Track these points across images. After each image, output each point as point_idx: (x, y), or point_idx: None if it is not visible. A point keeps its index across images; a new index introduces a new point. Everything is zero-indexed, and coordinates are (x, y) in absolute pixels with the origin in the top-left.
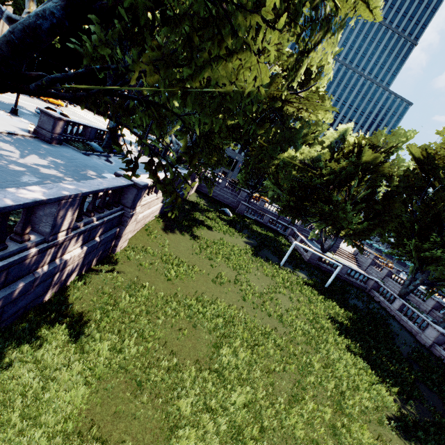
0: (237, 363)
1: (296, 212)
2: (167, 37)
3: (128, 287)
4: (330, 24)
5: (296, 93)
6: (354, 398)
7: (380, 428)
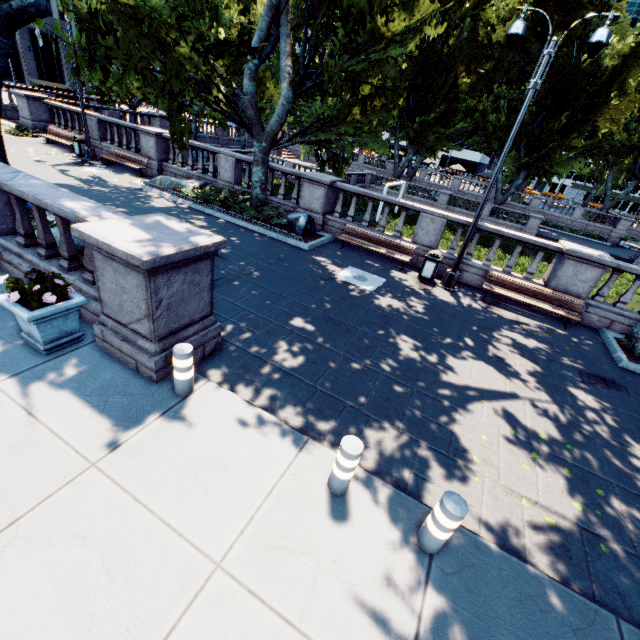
0: None
1: None
2: None
3: None
4: None
5: None
6: None
7: None
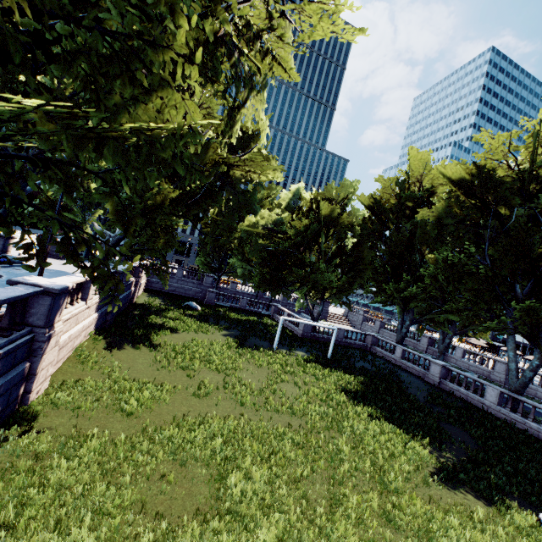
0: (254, 488)
1: (274, 284)
2: (59, 78)
3: (63, 447)
4: (253, 82)
5: (239, 157)
6: (394, 468)
7: (428, 489)
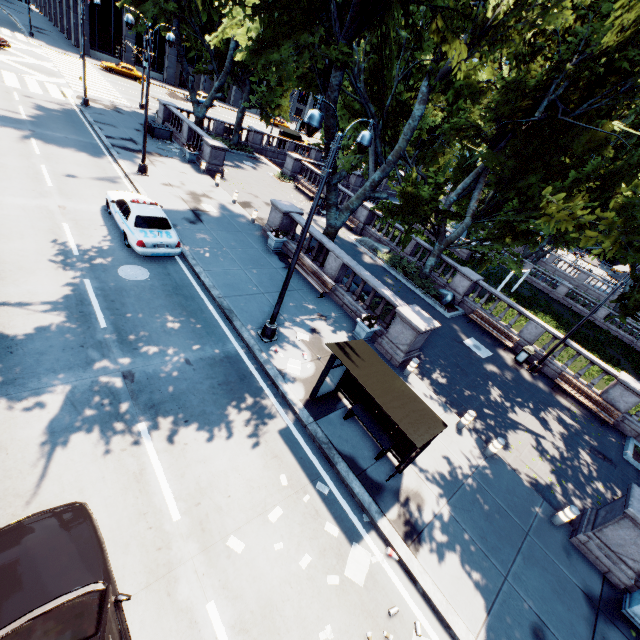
0: None
1: None
2: None
3: None
4: None
5: None
6: None
7: None
